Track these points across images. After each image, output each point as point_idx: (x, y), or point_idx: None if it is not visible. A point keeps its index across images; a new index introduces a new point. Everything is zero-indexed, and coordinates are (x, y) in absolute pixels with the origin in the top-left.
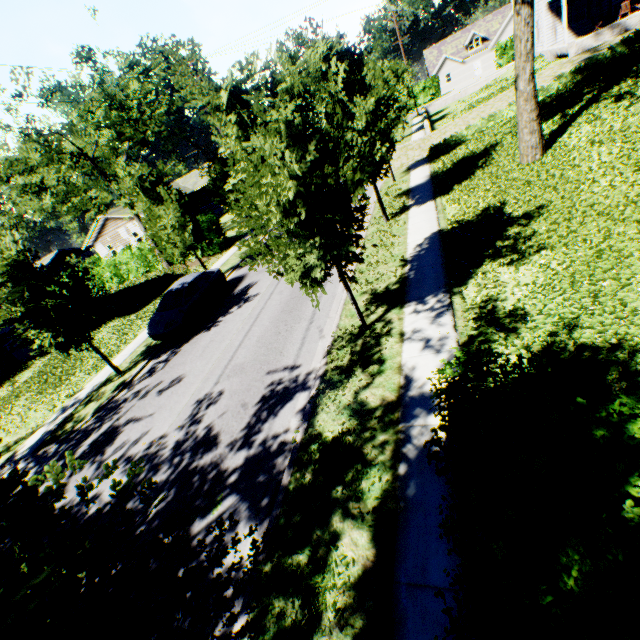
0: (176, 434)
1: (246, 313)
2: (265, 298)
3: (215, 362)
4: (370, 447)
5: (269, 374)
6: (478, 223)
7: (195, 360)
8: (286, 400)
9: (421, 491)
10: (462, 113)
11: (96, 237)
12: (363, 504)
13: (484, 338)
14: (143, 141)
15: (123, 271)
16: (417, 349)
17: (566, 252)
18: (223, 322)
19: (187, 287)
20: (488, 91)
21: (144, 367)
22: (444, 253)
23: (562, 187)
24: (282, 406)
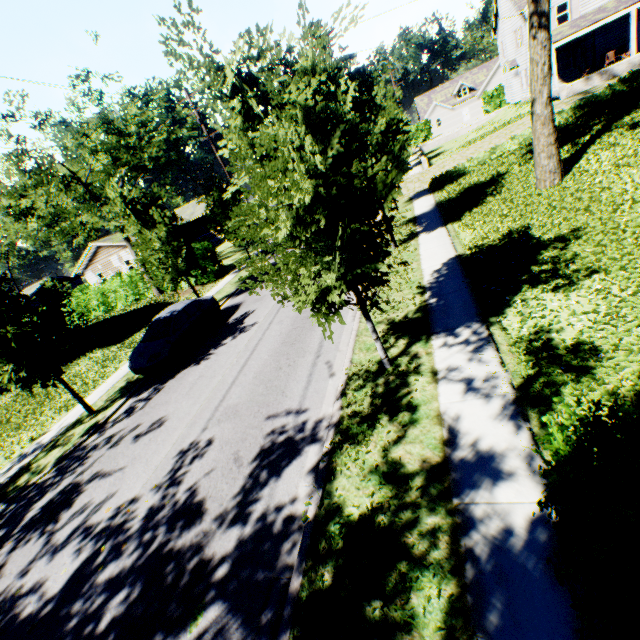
0: (150, 497)
1: (241, 344)
2: (263, 328)
3: (204, 402)
4: (415, 534)
5: (269, 419)
6: (502, 247)
7: (180, 399)
8: (291, 455)
9: (509, 620)
10: (458, 150)
11: (87, 265)
12: (418, 637)
13: (547, 379)
14: (140, 168)
15: (111, 299)
16: (458, 392)
17: (626, 276)
18: (215, 354)
19: (176, 315)
20: (481, 131)
21: (121, 406)
22: (468, 279)
23: (596, 209)
24: (286, 464)
